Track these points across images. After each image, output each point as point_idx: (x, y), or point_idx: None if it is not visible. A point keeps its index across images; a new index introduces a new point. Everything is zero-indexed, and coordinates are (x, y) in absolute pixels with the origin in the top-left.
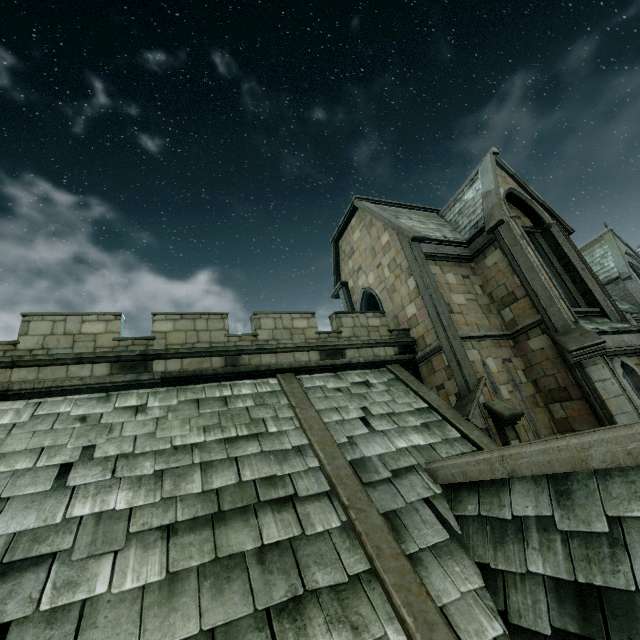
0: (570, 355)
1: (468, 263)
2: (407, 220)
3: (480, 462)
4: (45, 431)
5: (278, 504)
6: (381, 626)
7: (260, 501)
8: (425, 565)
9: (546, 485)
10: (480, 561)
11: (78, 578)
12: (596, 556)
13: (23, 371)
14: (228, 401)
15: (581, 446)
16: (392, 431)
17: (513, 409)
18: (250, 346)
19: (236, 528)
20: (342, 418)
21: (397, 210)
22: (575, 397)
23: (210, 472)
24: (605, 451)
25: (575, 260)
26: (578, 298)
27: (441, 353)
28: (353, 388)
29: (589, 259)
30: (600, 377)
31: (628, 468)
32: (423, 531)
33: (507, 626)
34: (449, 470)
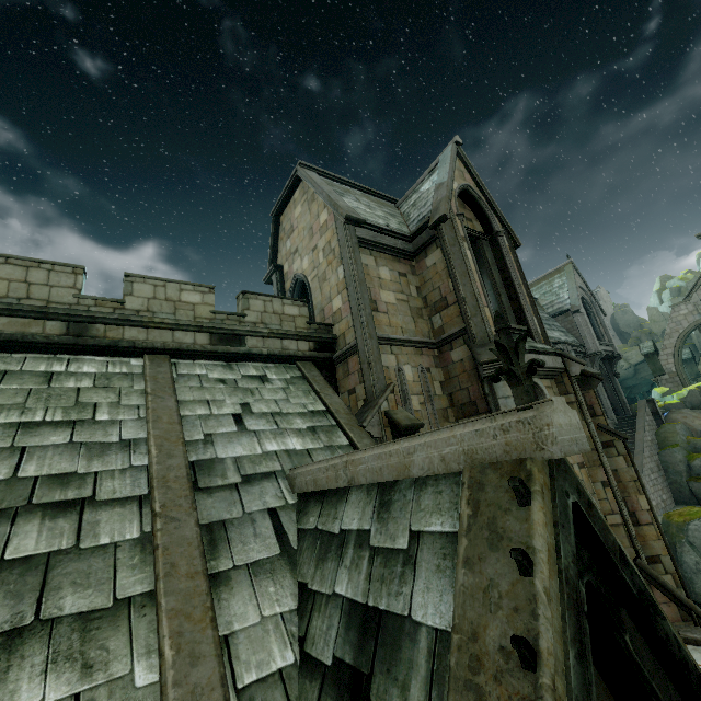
0: (481, 368)
1: (409, 260)
2: (353, 200)
3: (329, 468)
4: None
5: (58, 508)
6: (129, 662)
7: (30, 504)
8: (232, 585)
9: (375, 495)
10: (302, 580)
11: None
12: (389, 576)
13: None
14: (54, 378)
15: (408, 450)
16: (268, 432)
17: (414, 419)
18: (109, 314)
19: None
20: (209, 412)
21: (348, 189)
22: (482, 413)
23: None
24: (425, 456)
25: (514, 274)
26: (510, 314)
27: (358, 354)
28: (242, 381)
29: (548, 288)
30: (505, 394)
31: (442, 477)
32: (249, 546)
33: (301, 655)
34: (304, 477)
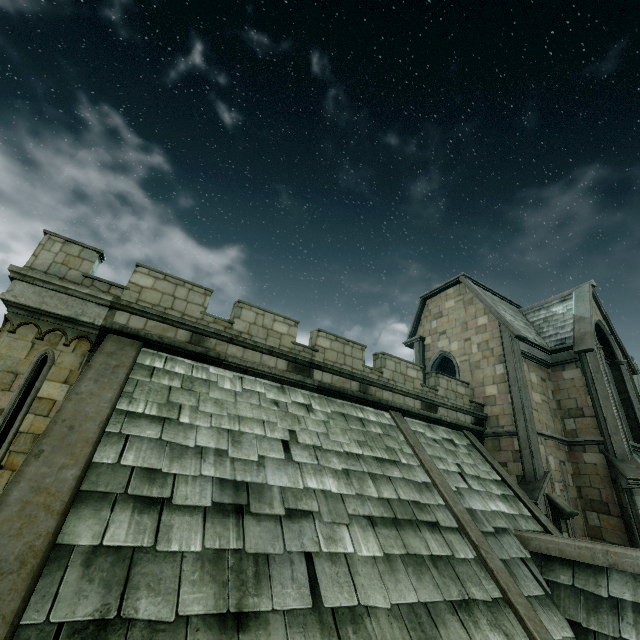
0: (625, 481)
1: (546, 368)
2: (504, 312)
3: (582, 548)
4: (257, 406)
5: (430, 526)
6: (521, 639)
7: (418, 519)
8: (535, 608)
9: None
10: (571, 619)
11: (334, 536)
12: None
13: (235, 348)
14: (364, 423)
15: None
16: (483, 493)
17: (570, 507)
18: (379, 381)
19: (411, 535)
20: (446, 468)
21: (492, 297)
22: (614, 514)
23: (377, 483)
24: None
25: (634, 399)
26: (628, 431)
27: (513, 437)
28: (445, 443)
29: None
30: None
31: None
32: (527, 583)
33: None
34: (544, 543)
